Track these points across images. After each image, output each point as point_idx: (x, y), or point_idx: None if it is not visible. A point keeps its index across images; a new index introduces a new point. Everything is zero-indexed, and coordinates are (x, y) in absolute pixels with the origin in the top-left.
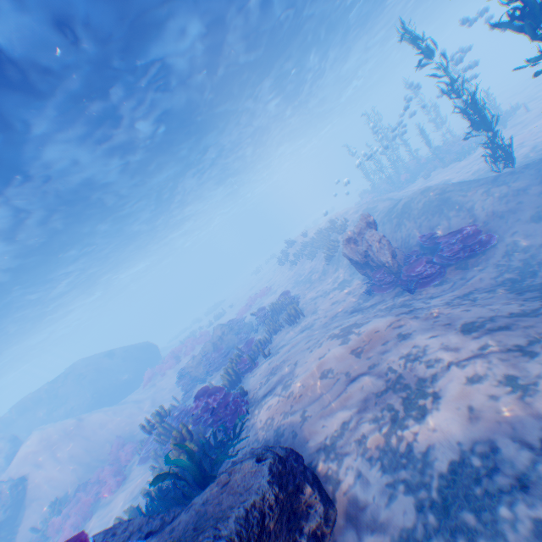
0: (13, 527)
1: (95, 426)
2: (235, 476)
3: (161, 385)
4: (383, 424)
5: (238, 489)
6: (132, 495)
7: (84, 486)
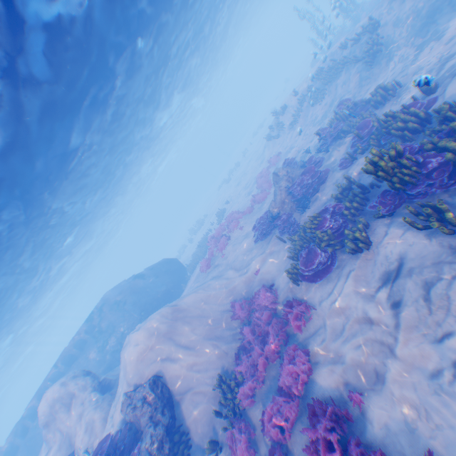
0: (179, 431)
1: (199, 304)
2: None
3: (230, 259)
4: None
5: None
6: (369, 288)
7: (242, 350)
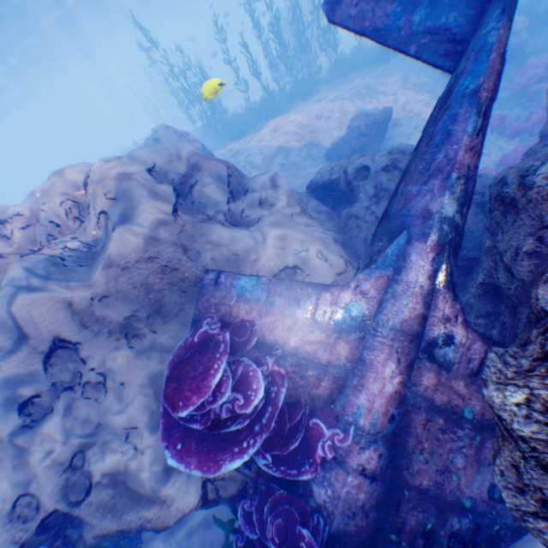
0: None
1: None
2: None
3: None
4: None
5: None
6: None
7: None
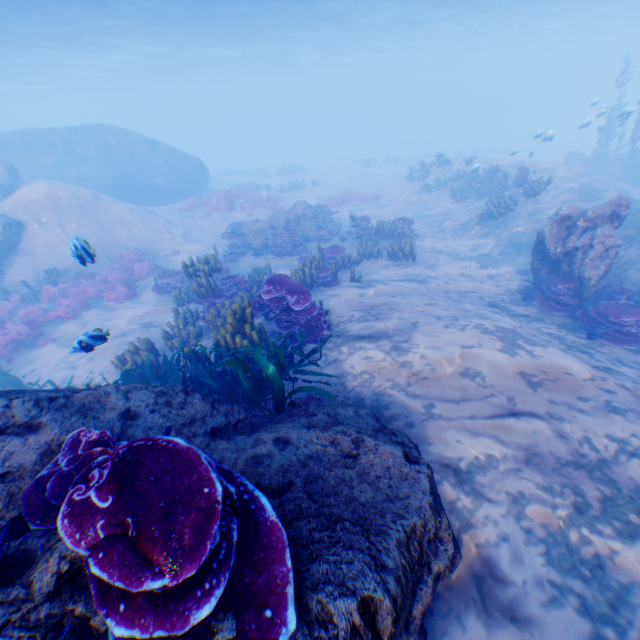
0: (2, 267)
1: (115, 221)
2: (368, 457)
3: (201, 225)
4: (560, 505)
5: (381, 487)
6: (142, 321)
7: (87, 275)
